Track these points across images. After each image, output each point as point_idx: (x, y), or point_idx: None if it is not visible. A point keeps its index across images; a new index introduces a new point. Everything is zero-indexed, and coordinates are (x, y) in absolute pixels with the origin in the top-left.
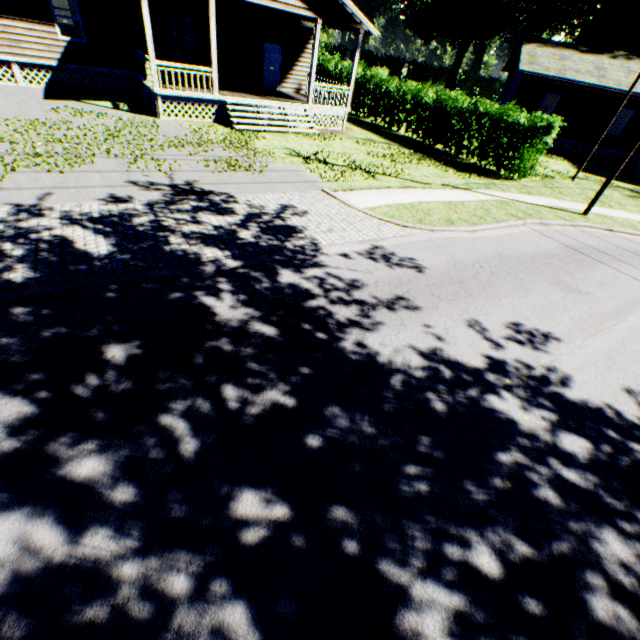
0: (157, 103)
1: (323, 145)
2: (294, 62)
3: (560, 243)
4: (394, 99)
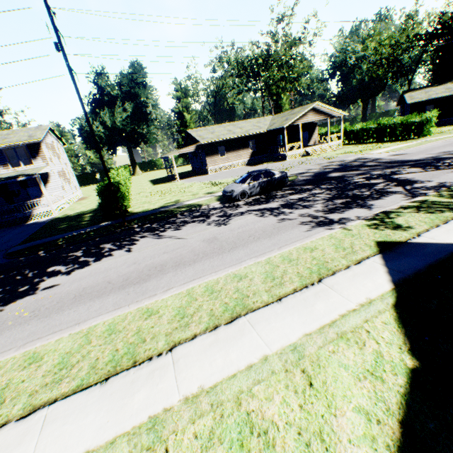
0: (286, 156)
1: (342, 151)
2: (312, 134)
3: (452, 142)
4: (357, 131)
